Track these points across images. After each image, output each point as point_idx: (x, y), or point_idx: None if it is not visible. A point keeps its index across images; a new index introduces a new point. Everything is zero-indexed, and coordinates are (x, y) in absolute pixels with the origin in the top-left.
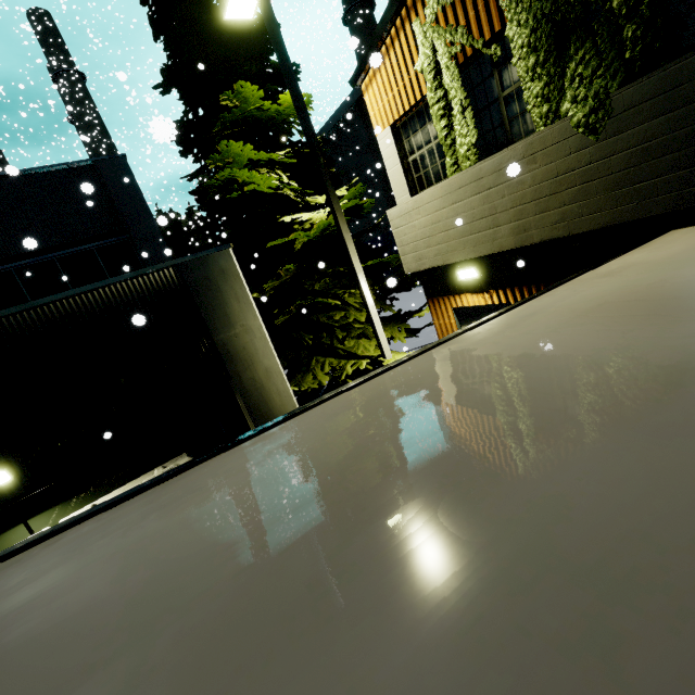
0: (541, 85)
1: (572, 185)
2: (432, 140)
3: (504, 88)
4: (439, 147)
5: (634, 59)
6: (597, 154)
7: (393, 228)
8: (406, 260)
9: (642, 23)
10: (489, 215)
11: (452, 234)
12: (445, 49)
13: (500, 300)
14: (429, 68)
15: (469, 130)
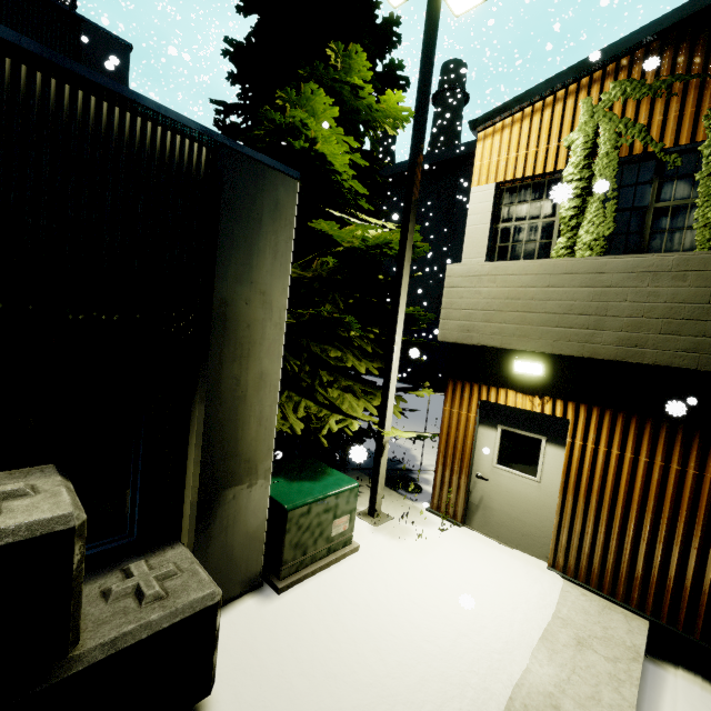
0: None
1: None
2: (541, 217)
3: (659, 200)
4: (547, 226)
5: None
6: None
7: (447, 285)
8: (447, 325)
9: None
10: (593, 314)
11: (530, 317)
12: (613, 136)
13: (554, 411)
14: (584, 146)
15: (605, 221)
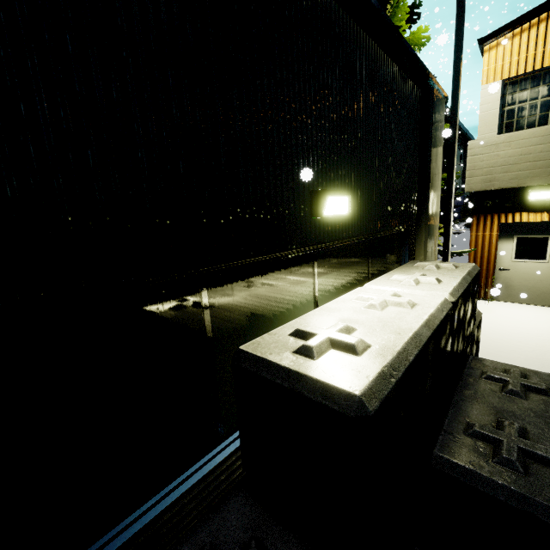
0: None
1: None
2: (539, 98)
3: None
4: (544, 103)
5: None
6: None
7: (470, 155)
8: (472, 181)
9: None
10: None
11: (540, 164)
12: None
13: None
14: None
15: None
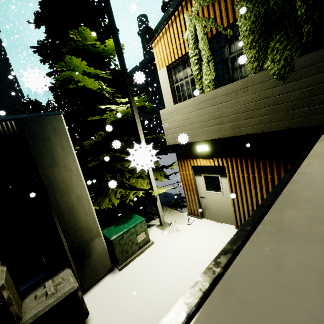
0: (254, 51)
1: (267, 105)
2: (188, 76)
3: (231, 53)
4: (192, 80)
5: (308, 42)
6: (283, 90)
7: (163, 120)
8: (168, 137)
9: (313, 24)
10: (218, 117)
11: (196, 126)
12: (202, 28)
13: (218, 163)
14: (192, 37)
15: (211, 72)
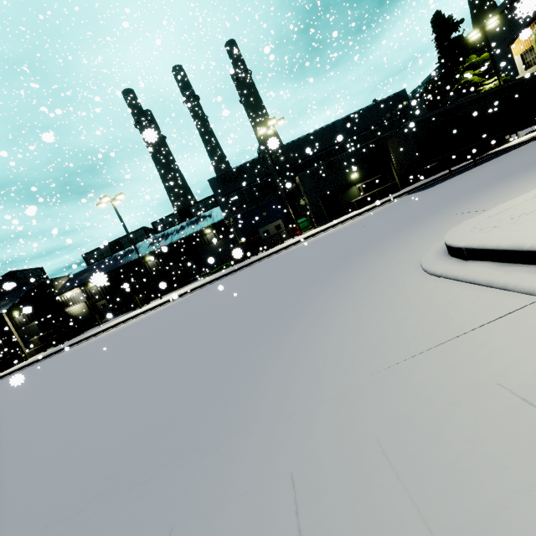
0: None
1: None
2: (533, 55)
3: None
4: (535, 56)
5: None
6: None
7: None
8: None
9: None
10: None
11: None
12: None
13: None
14: (534, 40)
15: None
